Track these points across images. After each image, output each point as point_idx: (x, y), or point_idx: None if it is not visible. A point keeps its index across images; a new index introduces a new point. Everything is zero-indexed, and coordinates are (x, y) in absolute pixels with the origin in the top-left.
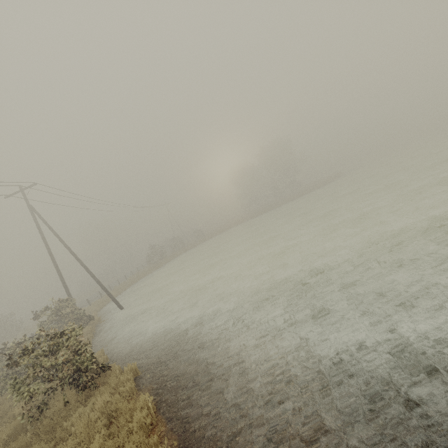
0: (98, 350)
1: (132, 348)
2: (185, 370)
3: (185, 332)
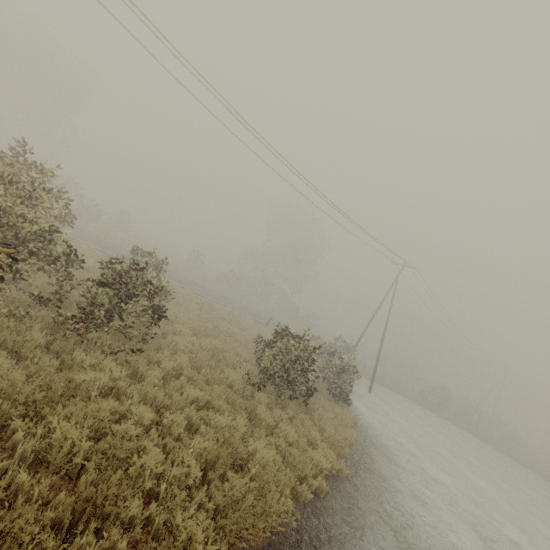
0: None
1: (359, 415)
2: (376, 456)
3: (394, 451)
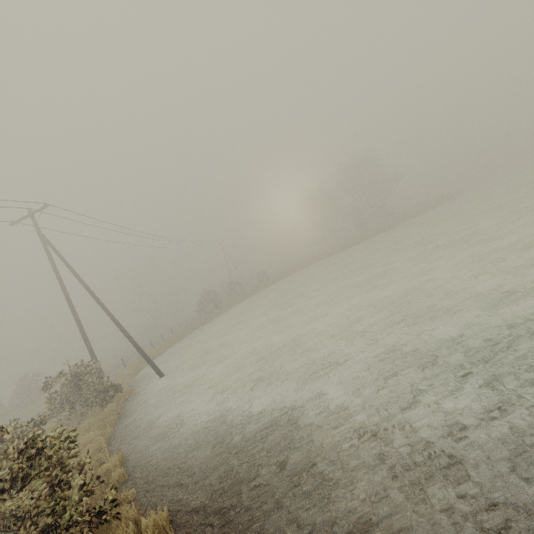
0: (118, 447)
1: (166, 456)
2: None
3: (256, 439)
